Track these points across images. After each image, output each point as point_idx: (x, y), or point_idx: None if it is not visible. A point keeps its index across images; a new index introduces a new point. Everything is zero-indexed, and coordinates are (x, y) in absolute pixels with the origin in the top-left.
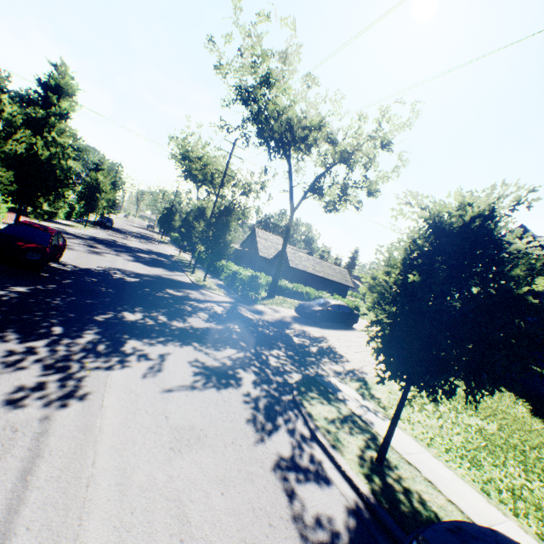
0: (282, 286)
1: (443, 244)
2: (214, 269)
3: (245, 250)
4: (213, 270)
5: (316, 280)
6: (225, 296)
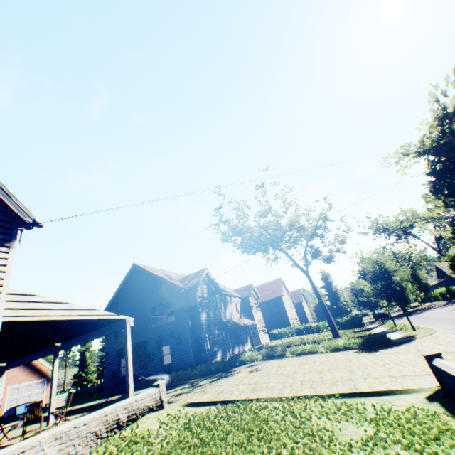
0: None
1: (451, 261)
2: (432, 298)
3: (441, 280)
4: (432, 299)
5: None
6: (443, 301)
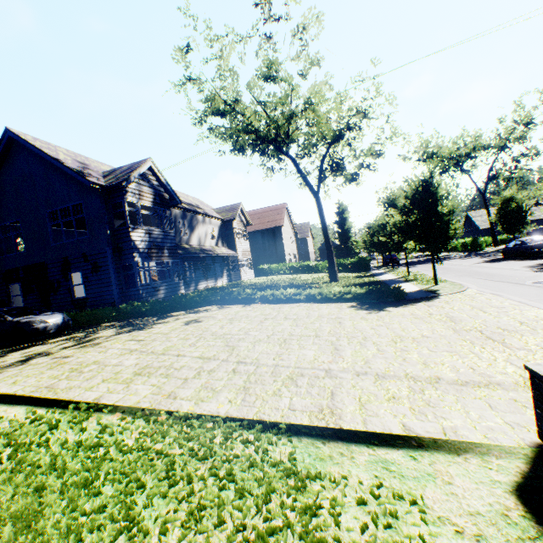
0: (504, 239)
1: (502, 204)
2: (450, 249)
3: (466, 231)
4: (450, 250)
5: (538, 222)
6: (463, 253)
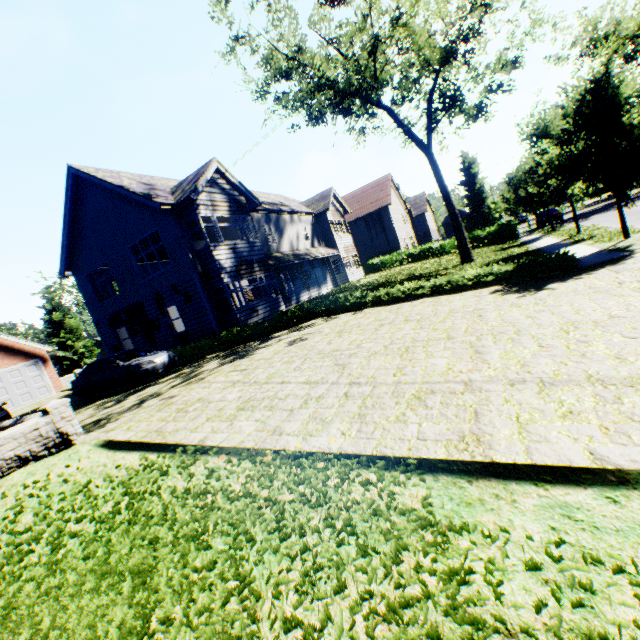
0: None
1: None
2: None
3: None
4: None
5: None
6: None
